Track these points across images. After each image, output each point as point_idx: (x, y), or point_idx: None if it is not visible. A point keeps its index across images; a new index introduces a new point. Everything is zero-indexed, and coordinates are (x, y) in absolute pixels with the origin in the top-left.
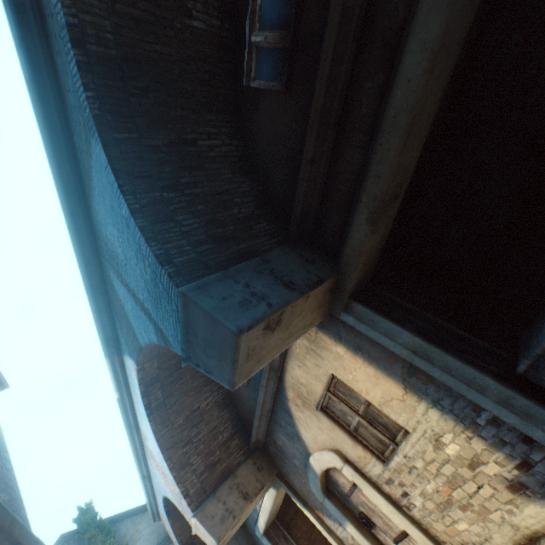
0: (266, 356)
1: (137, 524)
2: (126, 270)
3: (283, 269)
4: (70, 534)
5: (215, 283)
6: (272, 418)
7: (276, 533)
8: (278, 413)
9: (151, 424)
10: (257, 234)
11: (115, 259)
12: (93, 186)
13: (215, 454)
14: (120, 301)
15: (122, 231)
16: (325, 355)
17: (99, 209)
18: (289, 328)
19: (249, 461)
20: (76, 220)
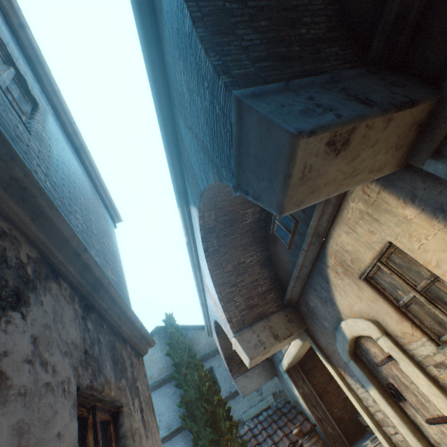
0: (321, 189)
1: (198, 335)
2: (190, 110)
3: (358, 89)
4: (161, 327)
5: (273, 94)
6: (307, 282)
7: (295, 374)
8: (314, 278)
9: (207, 264)
10: (326, 58)
11: (182, 103)
12: (164, 21)
13: (254, 300)
14: (186, 151)
15: (186, 59)
16: (385, 220)
17: (169, 49)
18: (355, 162)
19: (281, 313)
20: (154, 71)
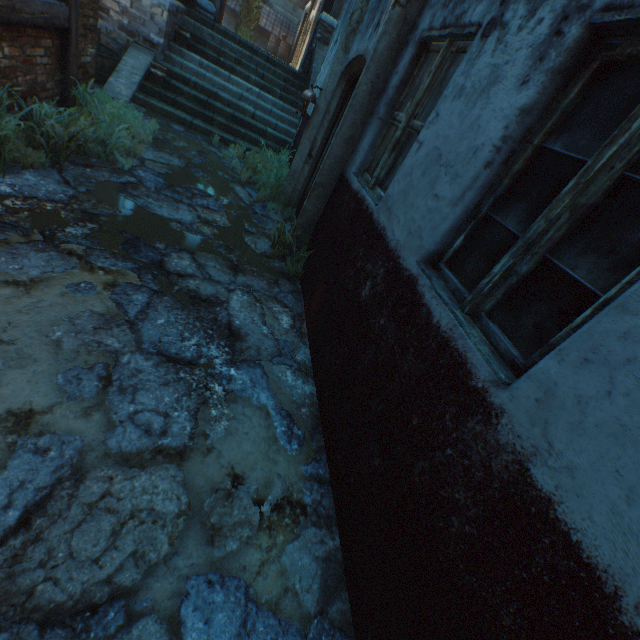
0: None
1: None
2: None
3: None
4: None
5: None
6: None
7: None
8: None
9: None
10: None
11: None
12: None
13: None
14: None
15: None
16: None
17: None
18: None
19: None
20: None
